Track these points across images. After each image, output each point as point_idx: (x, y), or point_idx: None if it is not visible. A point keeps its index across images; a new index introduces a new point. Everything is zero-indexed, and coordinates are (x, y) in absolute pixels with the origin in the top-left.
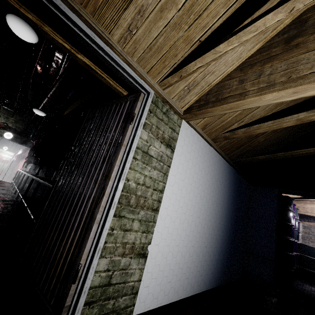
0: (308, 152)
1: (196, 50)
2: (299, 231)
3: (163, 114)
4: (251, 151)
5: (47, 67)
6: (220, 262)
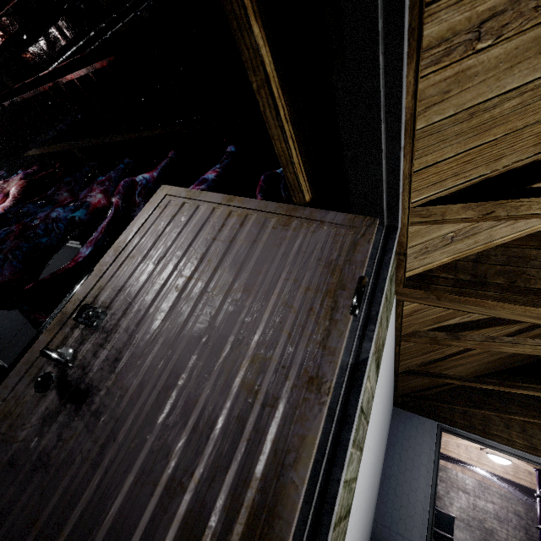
0: (540, 393)
1: (536, 164)
2: None
3: (390, 283)
4: (436, 360)
5: (25, 39)
6: None
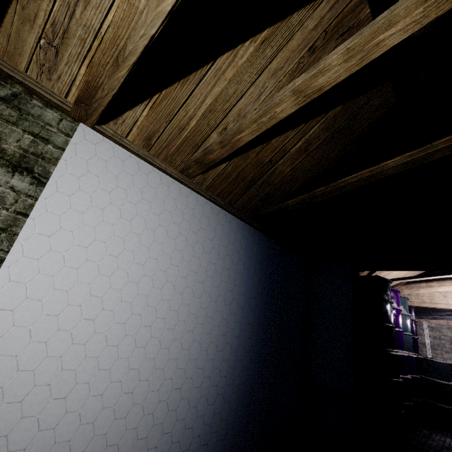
0: (362, 178)
1: None
2: (424, 335)
3: None
4: (277, 195)
5: None
6: (233, 416)
